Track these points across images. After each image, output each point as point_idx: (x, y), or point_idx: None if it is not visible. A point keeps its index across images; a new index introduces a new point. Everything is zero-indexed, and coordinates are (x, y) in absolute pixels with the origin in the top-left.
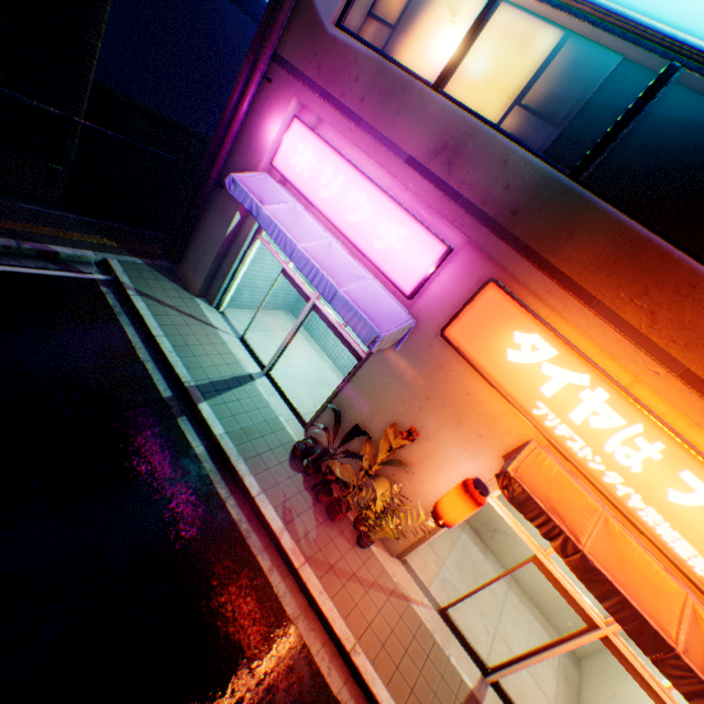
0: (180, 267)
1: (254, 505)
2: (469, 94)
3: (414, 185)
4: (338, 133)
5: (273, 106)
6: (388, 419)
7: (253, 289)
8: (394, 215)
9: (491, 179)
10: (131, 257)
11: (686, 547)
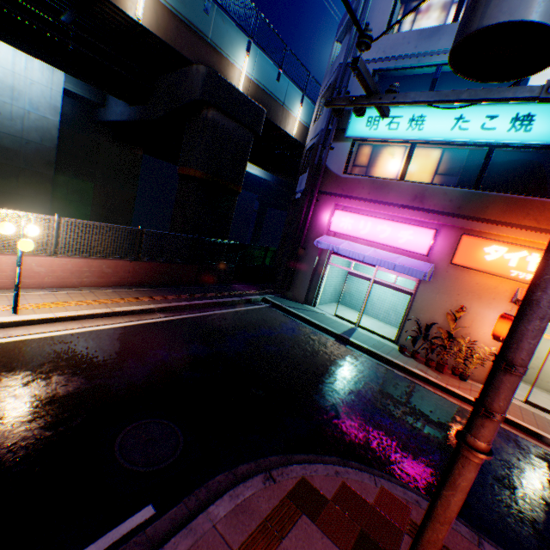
0: (287, 294)
1: (405, 369)
2: (411, 177)
3: (408, 214)
4: (355, 208)
5: (322, 209)
6: (442, 314)
7: (324, 292)
8: (403, 227)
9: (441, 201)
10: (268, 295)
11: None
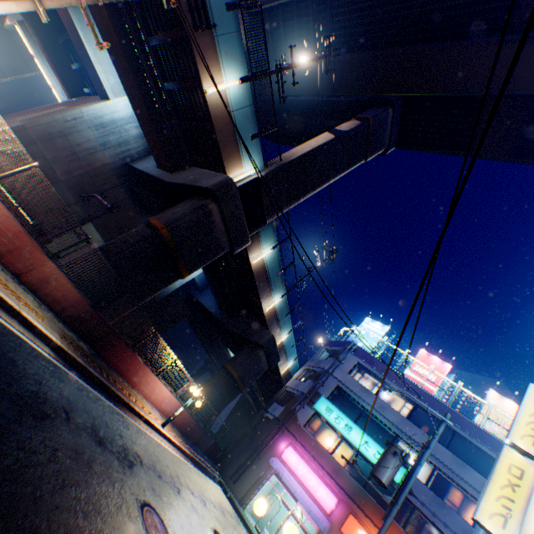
0: (231, 484)
1: None
2: (336, 454)
3: (328, 477)
4: (300, 451)
5: (283, 438)
6: None
7: (253, 500)
8: (322, 484)
9: (346, 482)
10: (221, 478)
11: None
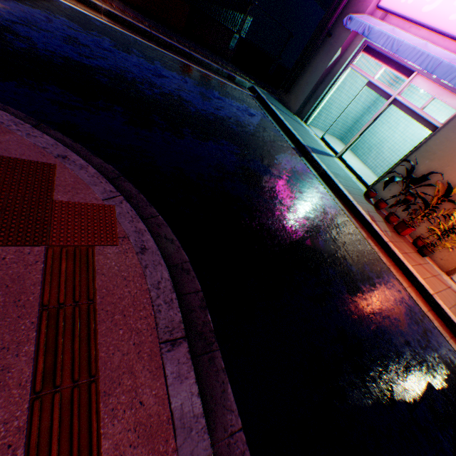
0: (284, 99)
1: (350, 206)
2: None
3: None
4: None
5: None
6: None
7: (327, 114)
8: None
9: None
10: (261, 90)
11: None
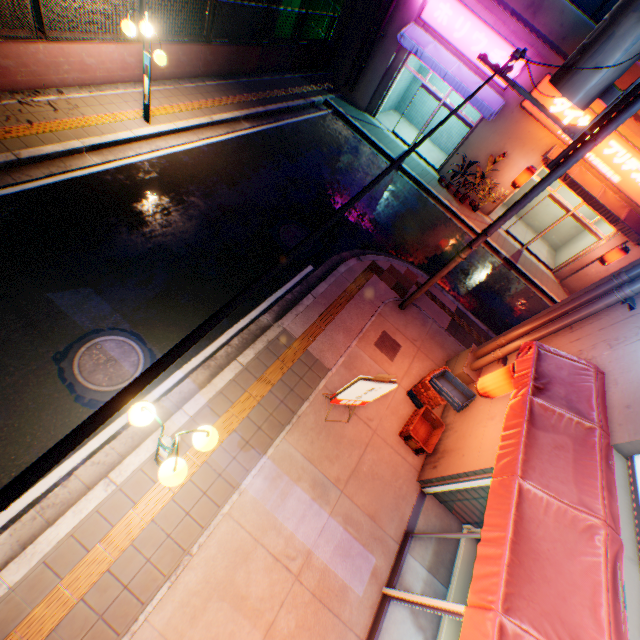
0: (349, 96)
1: (437, 200)
2: None
3: (513, 28)
4: None
5: None
6: (486, 155)
7: (387, 101)
8: (499, 45)
9: (553, 23)
10: (330, 96)
11: (606, 169)
